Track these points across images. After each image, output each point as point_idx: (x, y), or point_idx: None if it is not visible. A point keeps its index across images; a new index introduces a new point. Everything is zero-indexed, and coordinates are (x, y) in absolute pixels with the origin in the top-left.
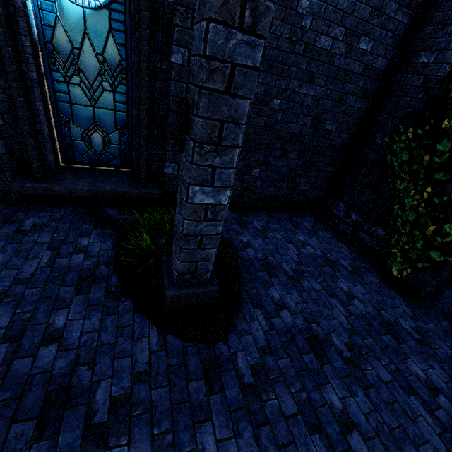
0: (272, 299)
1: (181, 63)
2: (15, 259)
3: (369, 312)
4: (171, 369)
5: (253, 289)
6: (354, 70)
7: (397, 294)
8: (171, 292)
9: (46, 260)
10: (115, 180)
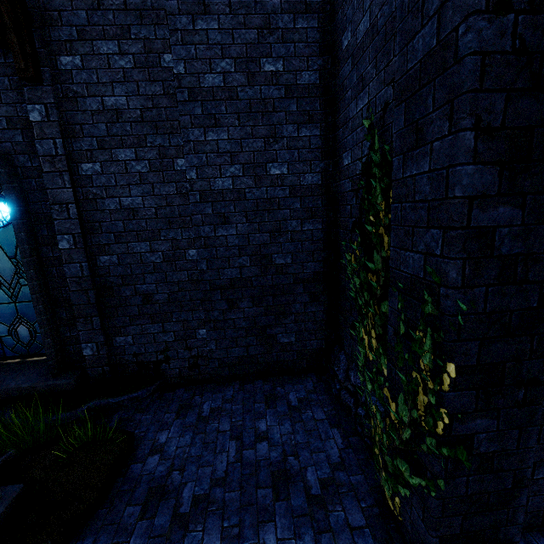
0: None
1: (69, 247)
2: None
3: None
4: None
5: None
6: (279, 196)
7: None
8: None
9: None
10: (31, 373)
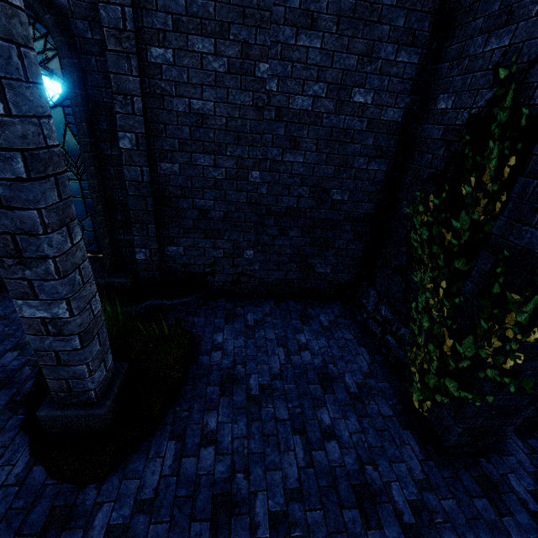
0: (203, 427)
1: (131, 147)
2: None
3: (345, 465)
4: (9, 513)
5: (185, 411)
6: (355, 128)
7: (414, 438)
8: (42, 413)
9: None
10: None
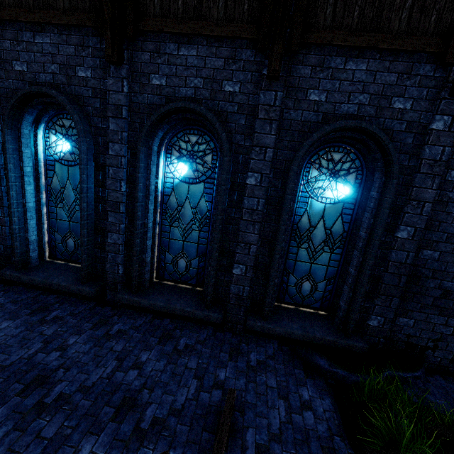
0: None
1: (406, 237)
2: (260, 404)
3: None
4: None
5: None
6: None
7: None
8: None
9: (283, 412)
10: (320, 325)
